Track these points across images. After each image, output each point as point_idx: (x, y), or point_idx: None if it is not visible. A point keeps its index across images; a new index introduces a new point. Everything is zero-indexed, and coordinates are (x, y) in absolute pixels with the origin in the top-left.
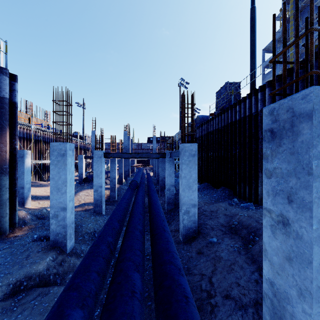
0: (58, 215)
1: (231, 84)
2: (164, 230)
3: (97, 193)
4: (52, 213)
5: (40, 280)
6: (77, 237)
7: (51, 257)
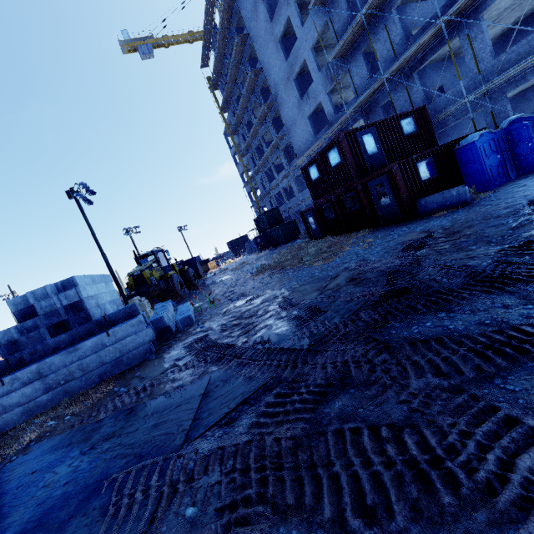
0: None
1: None
2: None
3: None
4: None
5: None
6: None
7: None
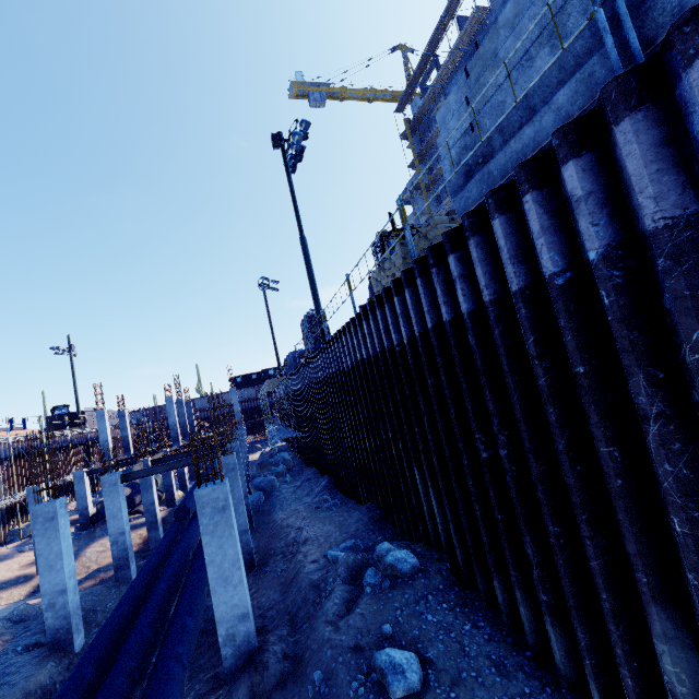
0: (55, 603)
1: (312, 317)
2: (195, 578)
3: (118, 546)
4: (46, 603)
5: (44, 692)
6: (90, 630)
7: (53, 662)
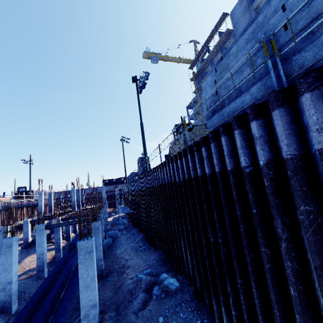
0: (5, 288)
1: (142, 158)
2: (74, 281)
3: (40, 260)
4: (1, 287)
5: None
6: (20, 302)
7: (0, 318)
